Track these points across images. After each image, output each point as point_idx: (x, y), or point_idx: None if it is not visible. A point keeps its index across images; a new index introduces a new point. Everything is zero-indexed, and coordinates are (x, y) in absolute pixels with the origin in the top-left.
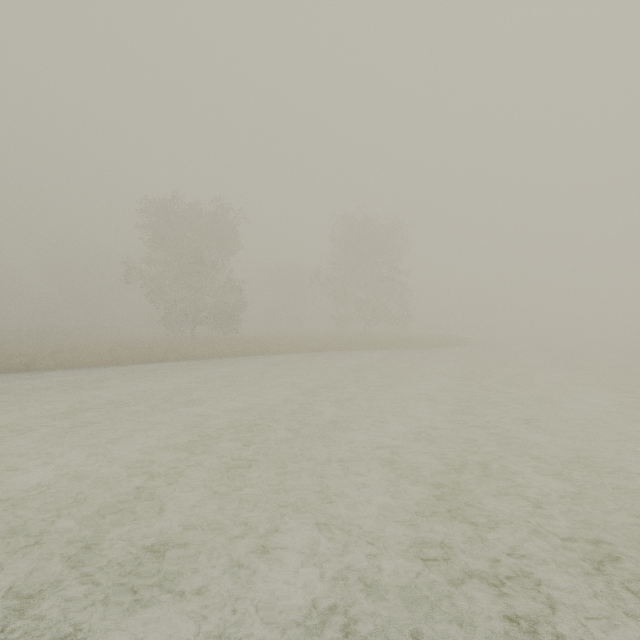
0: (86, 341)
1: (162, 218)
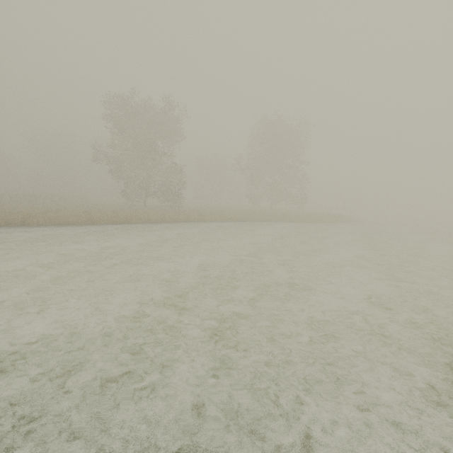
0: (66, 205)
1: (122, 110)
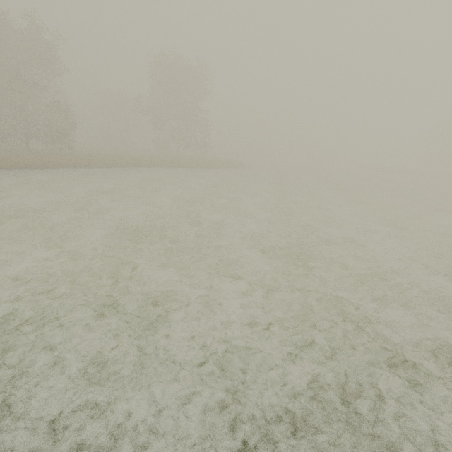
0: None
1: None
